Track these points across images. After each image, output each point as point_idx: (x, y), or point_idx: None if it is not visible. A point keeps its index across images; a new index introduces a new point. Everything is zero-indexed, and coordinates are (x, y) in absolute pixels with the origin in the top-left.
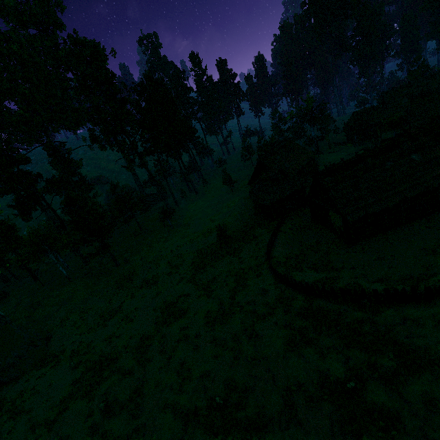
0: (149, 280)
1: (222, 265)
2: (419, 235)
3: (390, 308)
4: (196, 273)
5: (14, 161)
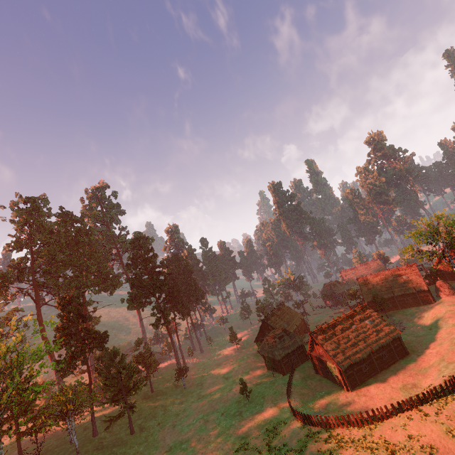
0: (175, 445)
1: (249, 418)
2: (390, 379)
3: (379, 425)
4: (225, 430)
5: (83, 320)
